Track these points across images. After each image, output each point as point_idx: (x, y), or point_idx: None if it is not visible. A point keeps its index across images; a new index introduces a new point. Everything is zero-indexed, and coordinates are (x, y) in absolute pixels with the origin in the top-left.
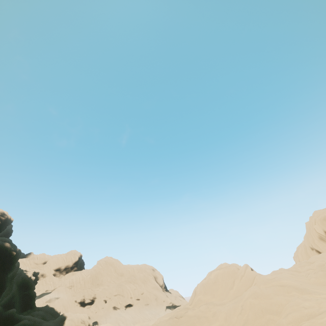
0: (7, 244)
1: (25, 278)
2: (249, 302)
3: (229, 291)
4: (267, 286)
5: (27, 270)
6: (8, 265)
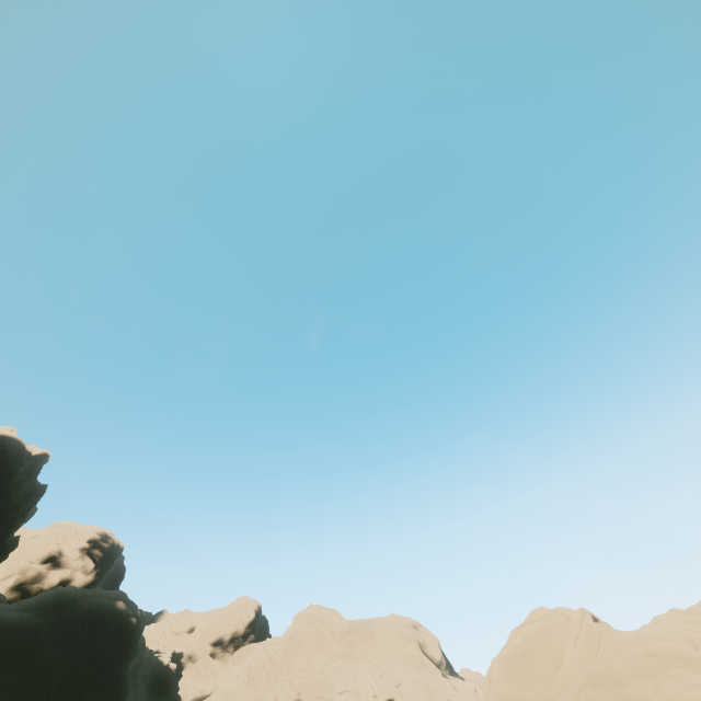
0: (121, 603)
1: (158, 668)
2: (585, 697)
3: (556, 671)
4: (624, 657)
5: (160, 650)
6: (126, 646)
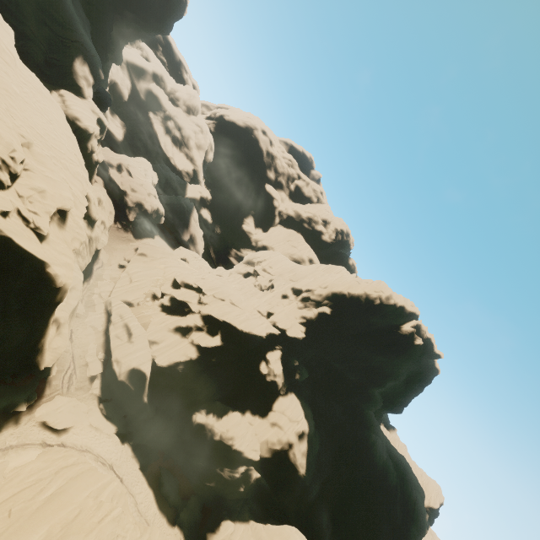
0: (427, 516)
1: None
2: None
3: None
4: None
5: None
6: None
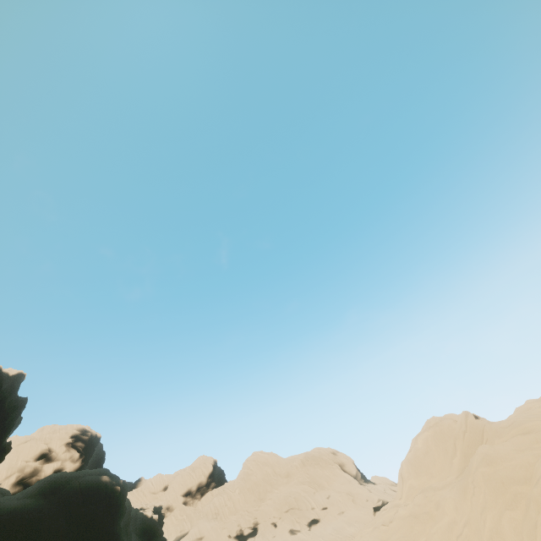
0: (105, 477)
1: (144, 520)
2: (481, 474)
3: (452, 461)
4: (505, 439)
5: (143, 507)
6: (115, 509)
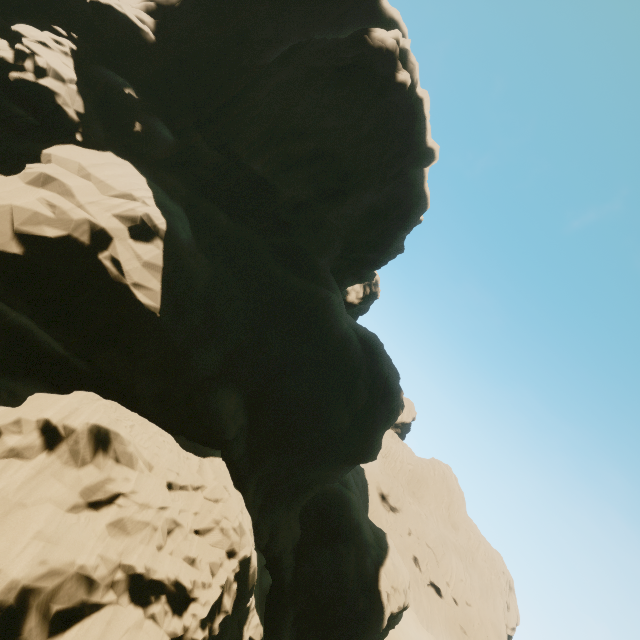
0: (402, 393)
1: None
2: None
3: None
4: None
5: None
6: (389, 426)
